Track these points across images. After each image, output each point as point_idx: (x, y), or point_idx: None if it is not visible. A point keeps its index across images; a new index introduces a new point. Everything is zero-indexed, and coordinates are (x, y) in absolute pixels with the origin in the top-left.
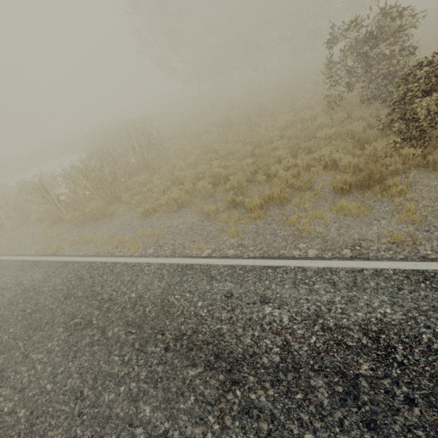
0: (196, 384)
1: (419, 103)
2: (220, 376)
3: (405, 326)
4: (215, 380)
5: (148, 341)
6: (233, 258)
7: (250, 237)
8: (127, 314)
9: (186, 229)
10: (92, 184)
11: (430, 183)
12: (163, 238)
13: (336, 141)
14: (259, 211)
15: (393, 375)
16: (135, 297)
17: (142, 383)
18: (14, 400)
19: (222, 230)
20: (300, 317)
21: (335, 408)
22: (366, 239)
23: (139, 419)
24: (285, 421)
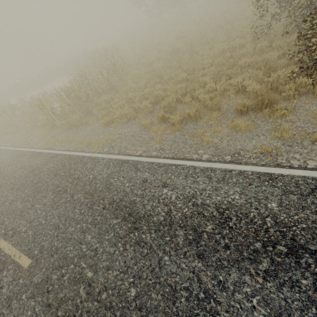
0: (115, 228)
1: (315, 37)
2: (129, 225)
3: (243, 207)
4: (126, 226)
5: (95, 203)
6: (153, 157)
7: (168, 144)
8: (86, 187)
9: (130, 136)
10: (73, 101)
11: (310, 107)
12: (115, 141)
13: (251, 69)
14: (178, 126)
15: (223, 233)
16: (92, 178)
17: (89, 224)
18: (26, 226)
19: (152, 138)
20: (182, 197)
21: (184, 246)
22: (244, 150)
23: (85, 241)
24: (156, 249)
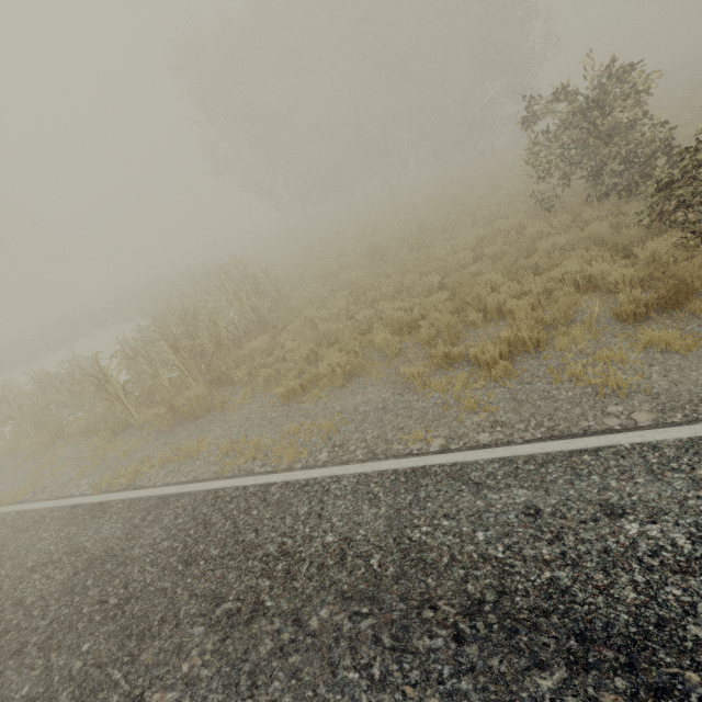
0: None
1: None
2: (617, 682)
3: None
4: (609, 692)
5: (408, 626)
6: (497, 446)
7: (506, 409)
8: (335, 577)
9: (376, 411)
10: (184, 358)
11: None
12: (338, 431)
13: (577, 251)
14: (506, 365)
15: None
16: (335, 542)
17: None
18: None
19: (447, 405)
20: None
21: None
22: None
23: None
24: None
